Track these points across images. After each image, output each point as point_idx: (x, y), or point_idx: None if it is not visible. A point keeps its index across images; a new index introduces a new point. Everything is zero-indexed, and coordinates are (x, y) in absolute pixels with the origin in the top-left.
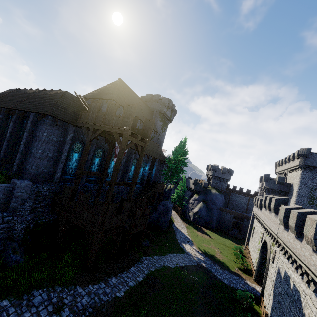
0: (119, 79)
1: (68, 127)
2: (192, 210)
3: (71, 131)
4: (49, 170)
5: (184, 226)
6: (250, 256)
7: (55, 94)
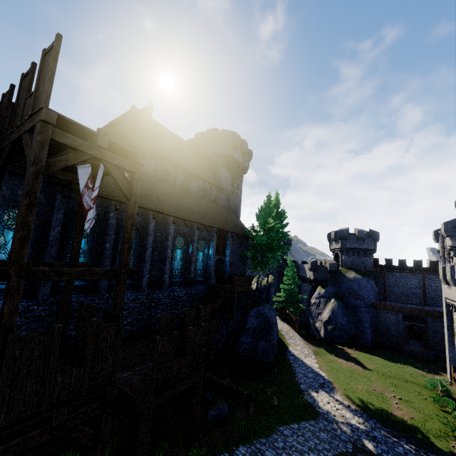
0: (132, 108)
1: None
2: (320, 316)
3: None
4: None
5: (310, 351)
6: None
7: None
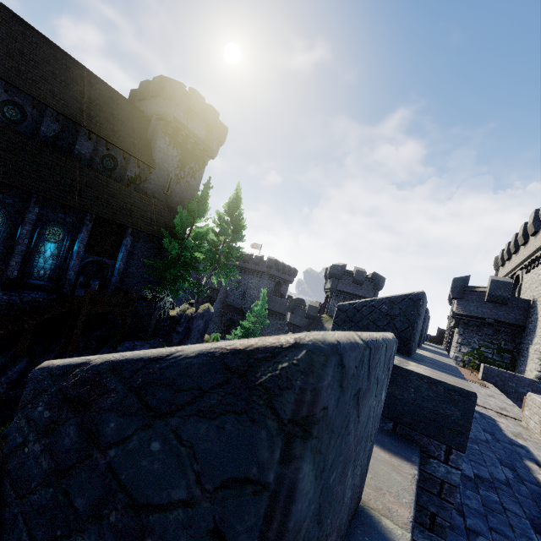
0: None
1: None
2: None
3: None
4: None
5: None
6: None
7: None
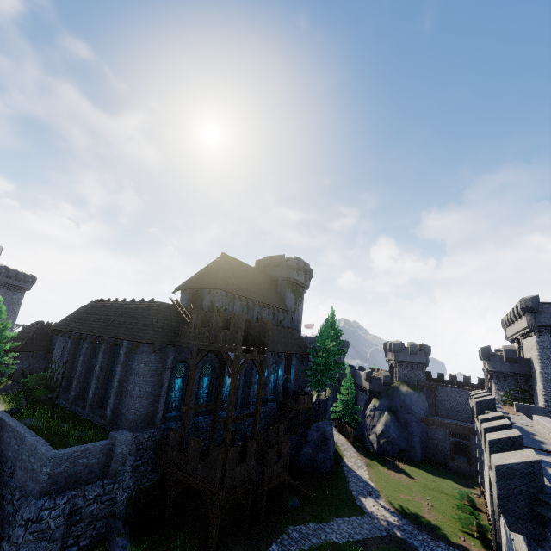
0: (222, 255)
1: (167, 348)
2: (374, 429)
3: (170, 353)
4: (148, 410)
5: (363, 463)
6: (486, 508)
7: (149, 309)
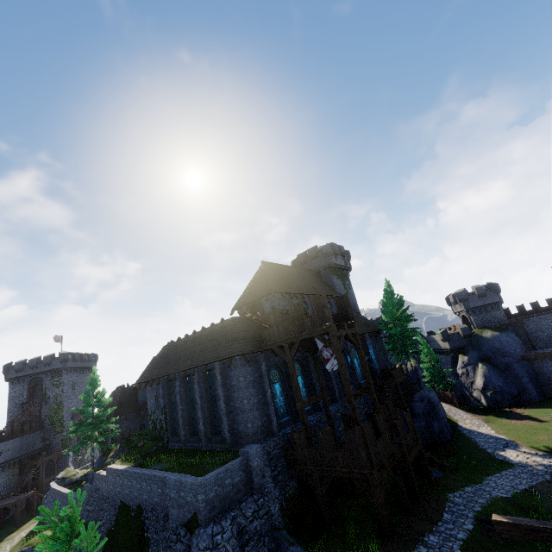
0: (263, 263)
1: (256, 356)
2: (474, 385)
3: (261, 360)
4: (263, 421)
5: (480, 421)
6: None
7: (224, 328)
